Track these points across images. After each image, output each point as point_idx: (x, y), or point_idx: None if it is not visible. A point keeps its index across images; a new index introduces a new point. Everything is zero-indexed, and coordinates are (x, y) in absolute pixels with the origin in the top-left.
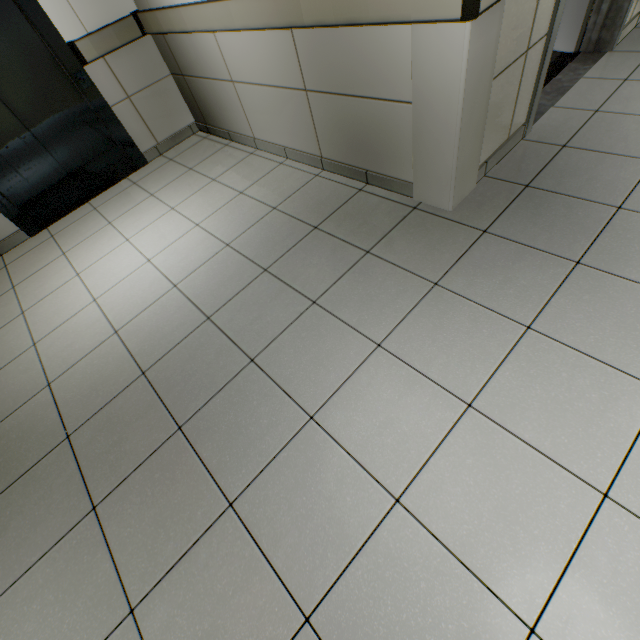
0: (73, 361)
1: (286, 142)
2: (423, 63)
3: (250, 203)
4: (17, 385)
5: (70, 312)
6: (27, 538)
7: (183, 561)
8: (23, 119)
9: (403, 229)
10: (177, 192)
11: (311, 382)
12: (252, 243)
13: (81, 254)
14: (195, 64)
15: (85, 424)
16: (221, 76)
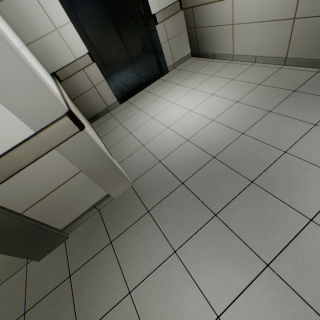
0: (168, 152)
1: (258, 53)
2: None
3: (241, 83)
4: (142, 161)
5: (156, 132)
6: (181, 225)
7: (291, 245)
8: (127, 51)
9: None
10: (192, 82)
11: None
12: (253, 100)
13: (150, 109)
14: (208, 20)
15: (190, 178)
16: (225, 23)
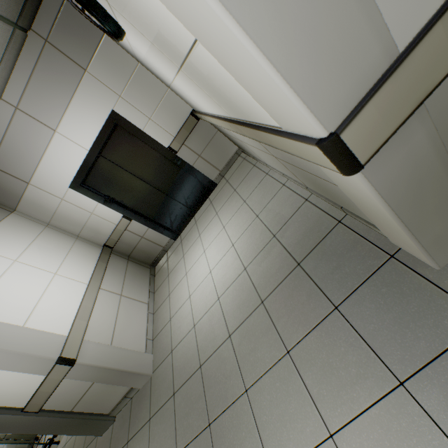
0: (179, 339)
1: (282, 171)
2: (334, 177)
3: (260, 228)
4: (164, 345)
5: (181, 301)
6: None
7: None
8: (161, 189)
9: (374, 285)
10: (227, 212)
11: (276, 440)
12: (257, 271)
13: (188, 258)
14: (222, 130)
15: (179, 389)
16: (234, 137)
